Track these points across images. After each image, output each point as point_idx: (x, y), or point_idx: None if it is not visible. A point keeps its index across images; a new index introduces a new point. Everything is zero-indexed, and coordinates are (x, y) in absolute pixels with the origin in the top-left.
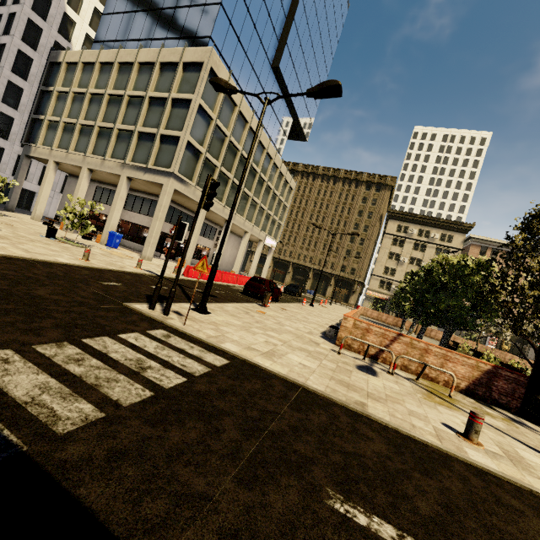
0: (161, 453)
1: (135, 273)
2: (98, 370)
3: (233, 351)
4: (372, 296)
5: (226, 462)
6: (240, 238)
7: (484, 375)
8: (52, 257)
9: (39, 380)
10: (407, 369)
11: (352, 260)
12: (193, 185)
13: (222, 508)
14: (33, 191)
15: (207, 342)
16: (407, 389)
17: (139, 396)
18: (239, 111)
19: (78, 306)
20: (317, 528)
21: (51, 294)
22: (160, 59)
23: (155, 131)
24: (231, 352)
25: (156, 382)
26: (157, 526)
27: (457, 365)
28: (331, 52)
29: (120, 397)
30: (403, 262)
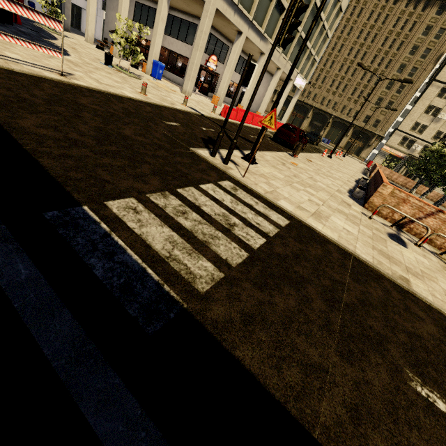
0: (277, 320)
1: (184, 111)
2: (201, 225)
3: (289, 210)
4: (387, 152)
5: (325, 334)
6: (269, 75)
7: None
8: (119, 90)
9: (165, 233)
10: (431, 243)
11: (380, 110)
12: (236, 2)
13: (338, 381)
14: (79, 6)
15: (266, 199)
16: (435, 265)
17: (239, 256)
18: None
19: (159, 150)
20: (411, 410)
21: (135, 134)
22: None
23: None
24: (288, 211)
25: (245, 242)
26: (300, 393)
27: None
28: None
29: (227, 257)
30: (440, 119)
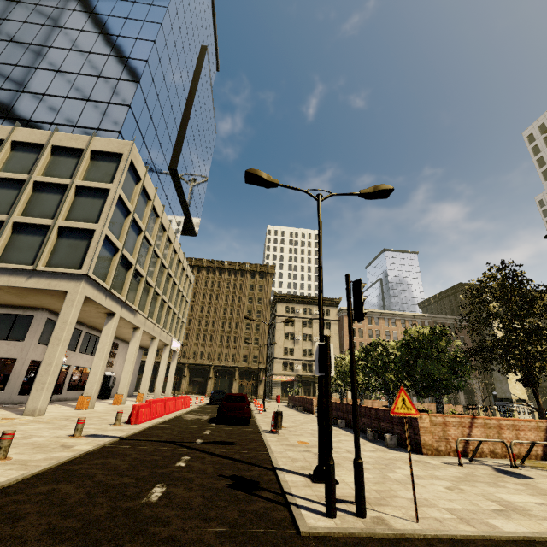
0: None
1: (100, 449)
2: None
3: (532, 532)
4: (279, 381)
5: None
6: None
7: (546, 433)
8: None
9: None
10: (496, 455)
11: (252, 347)
12: (108, 288)
13: None
14: None
15: (498, 537)
16: None
17: None
18: (151, 205)
19: None
20: None
21: None
22: (54, 142)
23: (49, 222)
24: (539, 535)
25: None
26: None
27: (527, 432)
28: (208, 164)
29: None
30: (298, 340)
